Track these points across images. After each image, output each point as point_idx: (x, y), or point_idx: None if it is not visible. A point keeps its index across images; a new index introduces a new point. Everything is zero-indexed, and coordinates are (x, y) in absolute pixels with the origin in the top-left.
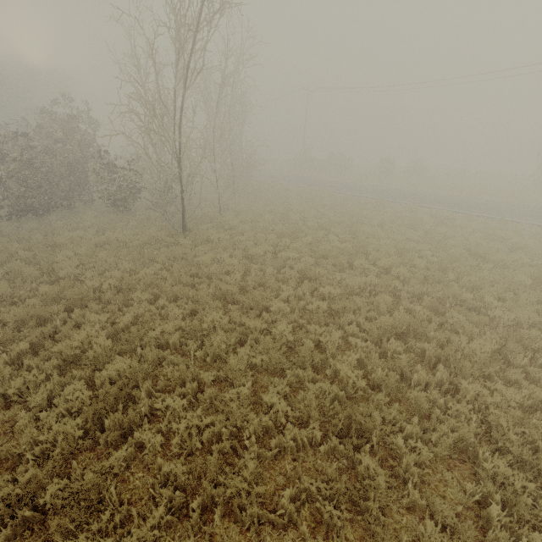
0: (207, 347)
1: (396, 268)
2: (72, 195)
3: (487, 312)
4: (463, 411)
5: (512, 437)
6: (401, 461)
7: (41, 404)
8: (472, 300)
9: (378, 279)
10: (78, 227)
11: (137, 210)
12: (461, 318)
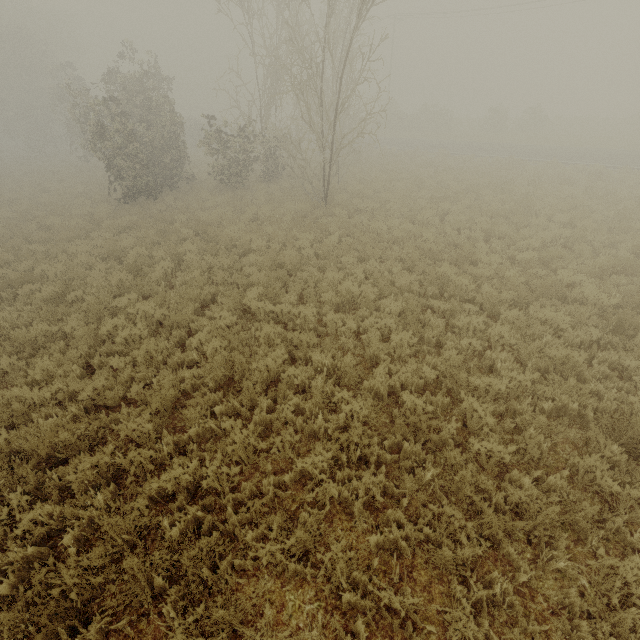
0: (451, 291)
1: (583, 221)
2: (176, 172)
3: None
4: None
5: None
6: None
7: (347, 334)
8: None
9: (568, 232)
10: (203, 207)
11: (246, 186)
12: None
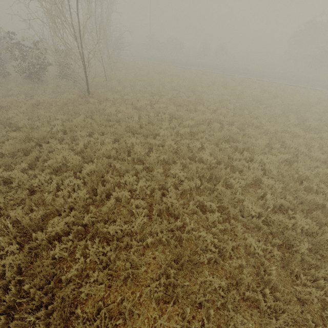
0: (133, 155)
1: (220, 109)
2: None
3: (263, 128)
4: (256, 166)
5: (274, 172)
6: (233, 188)
7: (53, 190)
8: (256, 123)
9: (211, 116)
10: (8, 94)
11: (46, 81)
12: (252, 131)
